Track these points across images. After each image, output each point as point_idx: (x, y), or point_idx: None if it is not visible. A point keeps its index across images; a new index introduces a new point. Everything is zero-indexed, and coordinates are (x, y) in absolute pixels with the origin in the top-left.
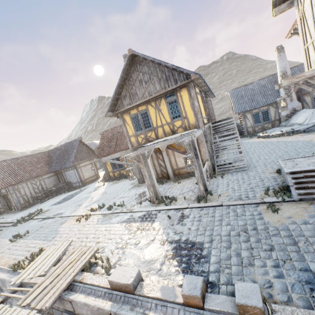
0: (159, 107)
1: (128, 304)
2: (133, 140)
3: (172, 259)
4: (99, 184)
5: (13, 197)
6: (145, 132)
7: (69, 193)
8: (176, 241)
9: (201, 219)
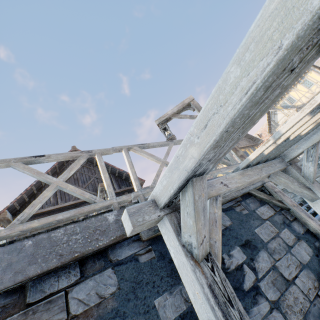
0: (250, 150)
1: None
2: None
3: None
4: None
5: None
6: None
7: None
8: None
9: None
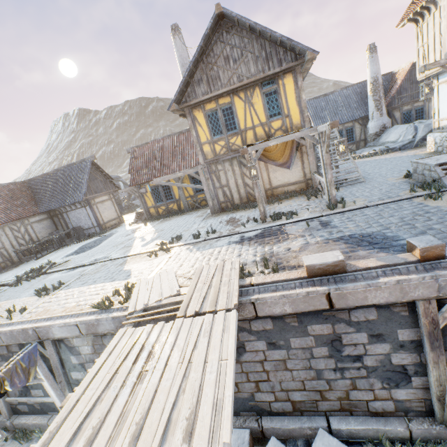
0: (251, 99)
1: (344, 282)
2: (207, 149)
3: (354, 247)
4: (134, 226)
5: None
6: (227, 137)
7: (83, 242)
8: (343, 237)
9: (353, 219)
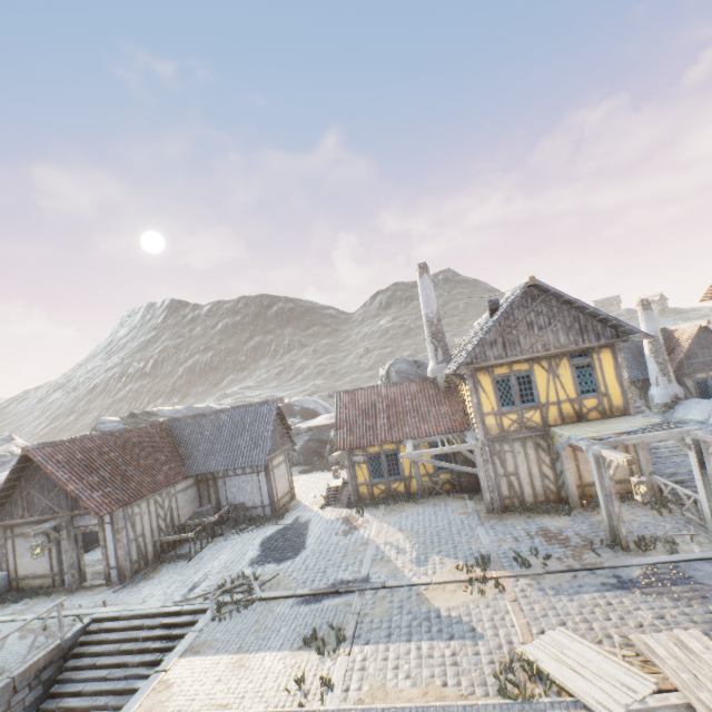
0: (556, 370)
1: None
2: (491, 422)
3: None
4: (336, 513)
5: (121, 539)
6: (521, 409)
7: (256, 534)
8: None
9: None
